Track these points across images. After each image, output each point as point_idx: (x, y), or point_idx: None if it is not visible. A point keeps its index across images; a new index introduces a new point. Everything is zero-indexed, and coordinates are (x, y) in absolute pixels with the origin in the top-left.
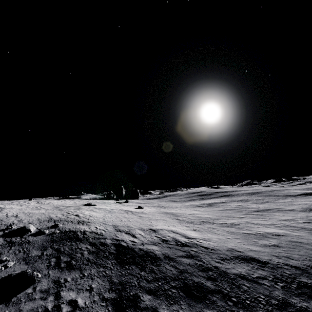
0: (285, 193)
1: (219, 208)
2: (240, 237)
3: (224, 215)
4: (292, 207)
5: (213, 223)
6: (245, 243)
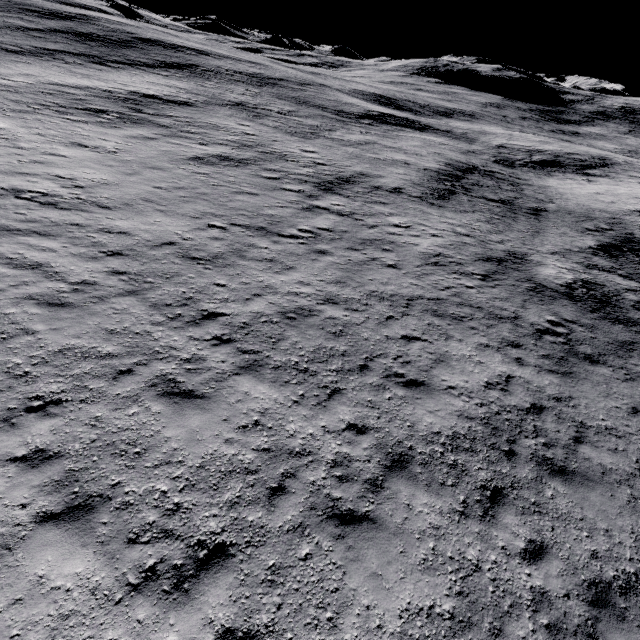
0: (335, 102)
1: (187, 142)
2: (462, 533)
3: (236, 211)
4: (394, 179)
5: (231, 325)
6: (538, 634)
